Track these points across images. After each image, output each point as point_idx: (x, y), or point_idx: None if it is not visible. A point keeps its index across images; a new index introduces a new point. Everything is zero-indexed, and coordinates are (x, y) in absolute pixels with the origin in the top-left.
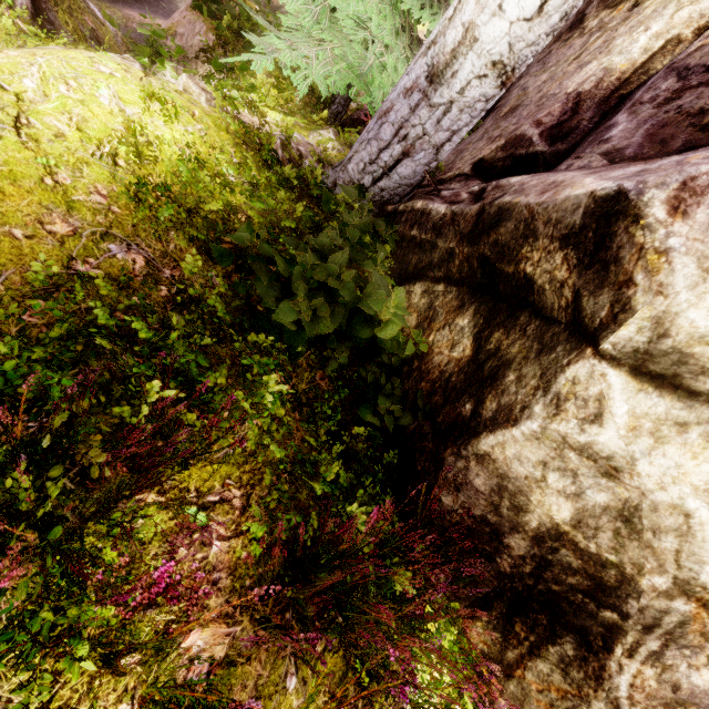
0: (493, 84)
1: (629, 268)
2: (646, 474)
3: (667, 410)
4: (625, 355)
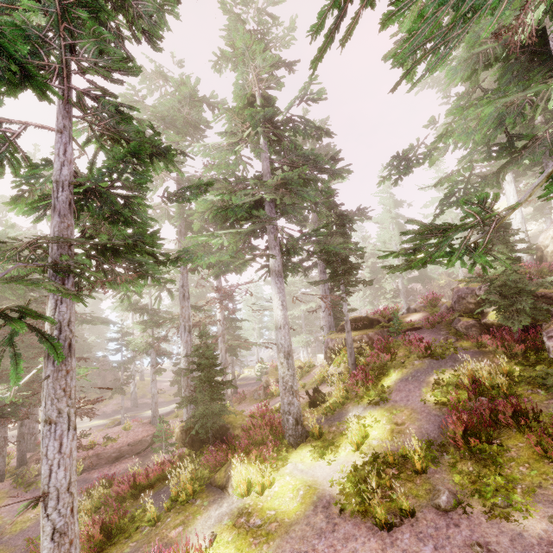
0: (529, 256)
1: (538, 247)
2: (552, 249)
3: (549, 247)
4: (544, 249)
